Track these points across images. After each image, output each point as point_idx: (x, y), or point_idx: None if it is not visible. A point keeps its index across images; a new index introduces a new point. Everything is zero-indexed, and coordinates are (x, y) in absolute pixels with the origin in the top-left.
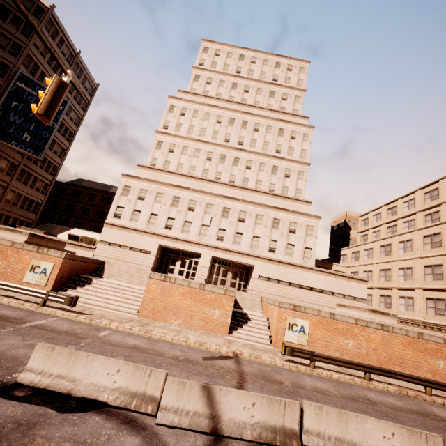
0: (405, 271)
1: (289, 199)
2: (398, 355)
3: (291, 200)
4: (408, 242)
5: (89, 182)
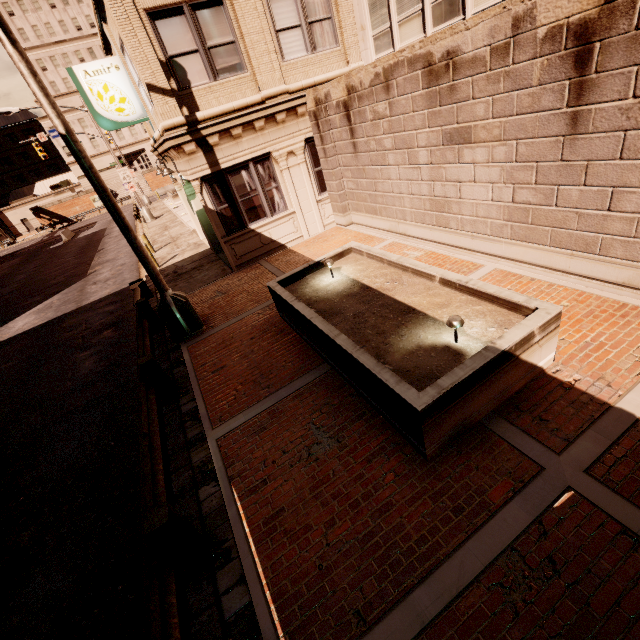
0: None
1: None
2: None
3: None
4: None
5: None
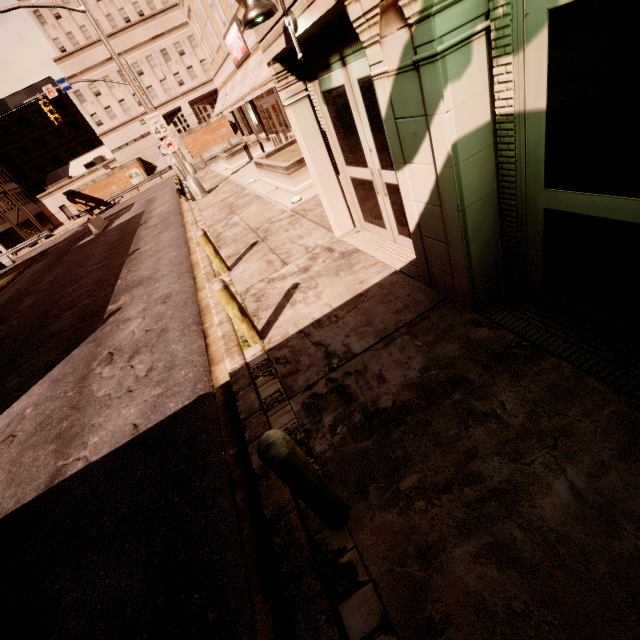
0: None
1: None
2: None
3: None
4: None
5: None
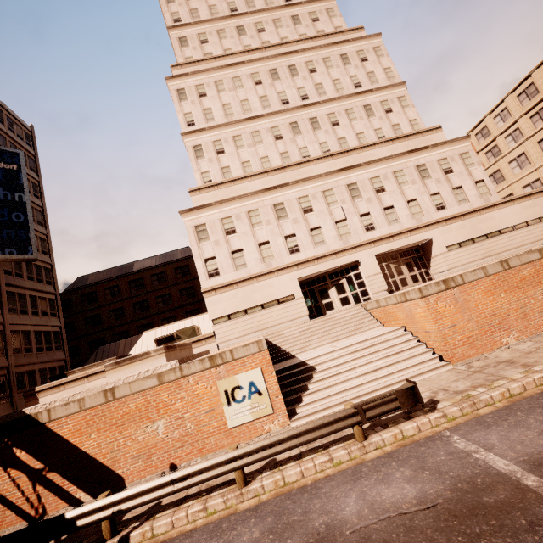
0: None
1: (413, 136)
2: None
3: (416, 136)
4: None
5: (96, 275)
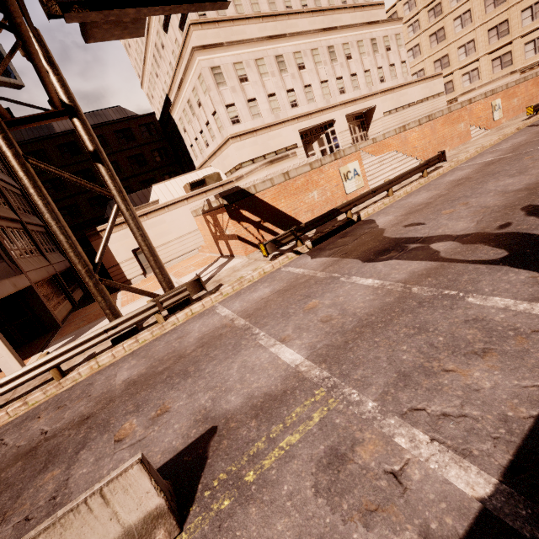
0: (466, 47)
1: (367, 8)
2: (531, 94)
3: (369, 8)
4: (466, 14)
5: None
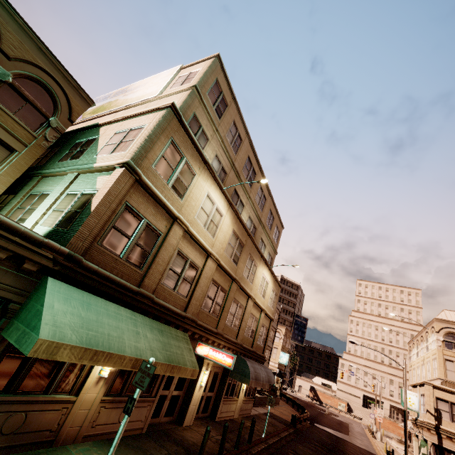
0: None
1: None
2: None
3: None
4: None
5: None
